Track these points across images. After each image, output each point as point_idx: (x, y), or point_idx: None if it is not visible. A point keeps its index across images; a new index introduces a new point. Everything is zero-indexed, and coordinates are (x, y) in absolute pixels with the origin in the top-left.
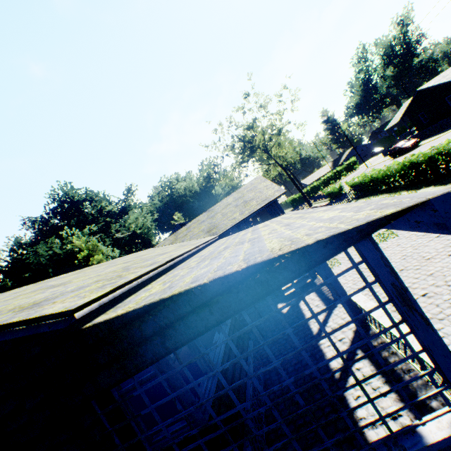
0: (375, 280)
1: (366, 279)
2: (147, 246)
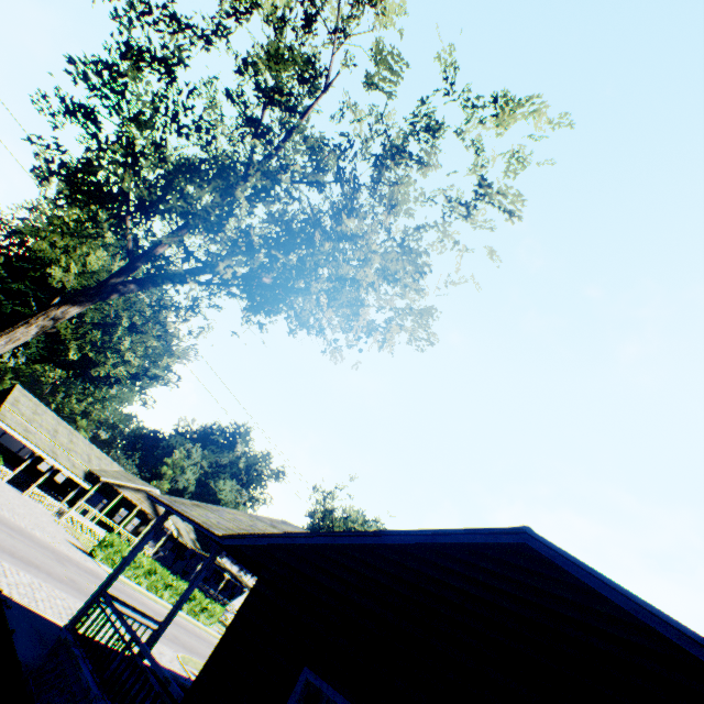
0: None
1: None
2: None
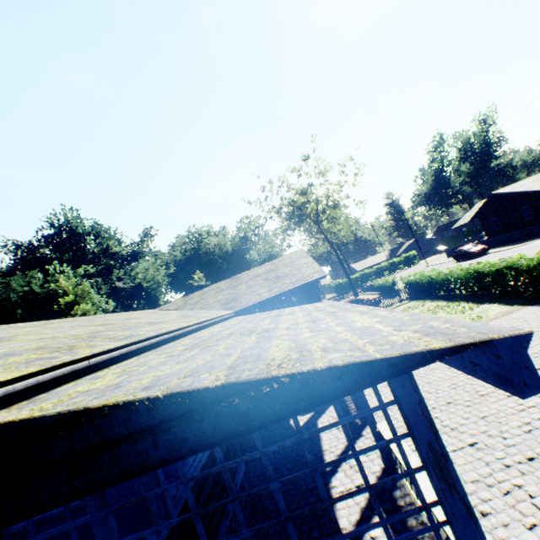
0: (406, 432)
1: (394, 429)
2: (152, 305)
